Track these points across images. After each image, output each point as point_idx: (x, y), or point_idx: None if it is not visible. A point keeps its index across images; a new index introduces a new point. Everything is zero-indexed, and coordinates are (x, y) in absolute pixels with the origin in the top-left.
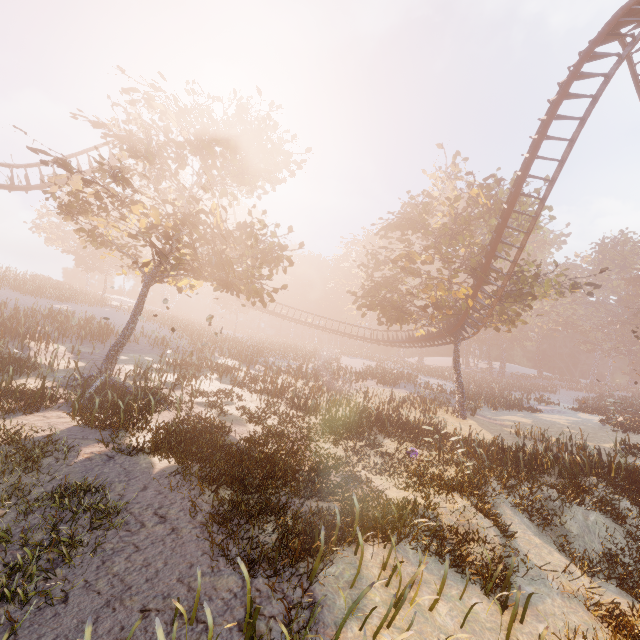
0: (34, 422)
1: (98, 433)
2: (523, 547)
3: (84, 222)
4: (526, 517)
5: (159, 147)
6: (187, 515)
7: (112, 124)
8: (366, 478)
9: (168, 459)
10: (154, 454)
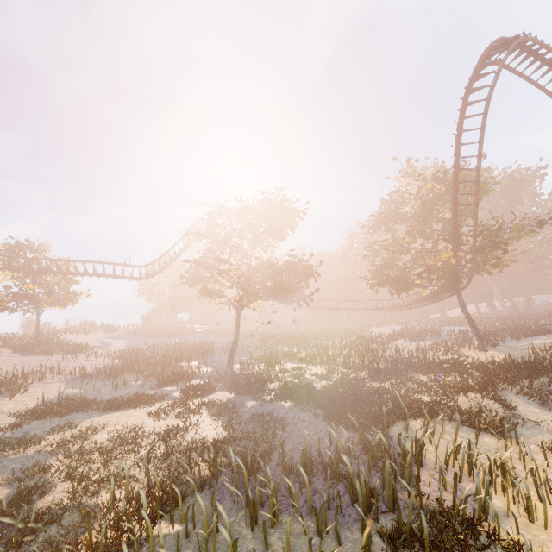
0: (215, 397)
1: (247, 397)
2: (524, 414)
3: (202, 287)
4: (528, 399)
5: (232, 236)
6: (313, 419)
7: (205, 232)
8: (407, 394)
9: (290, 401)
10: (281, 400)
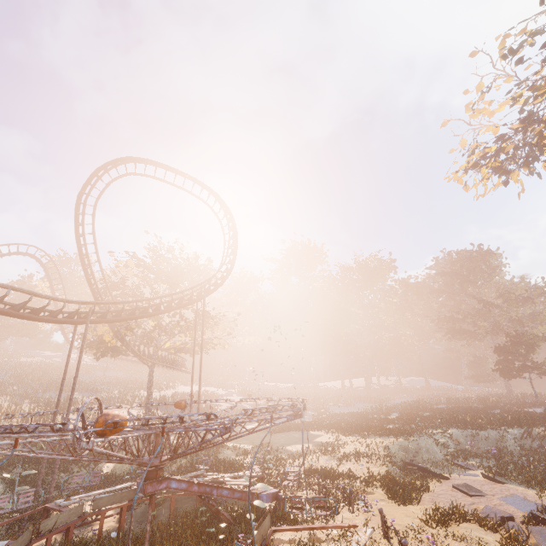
0: None
1: None
2: None
3: None
4: None
5: None
6: None
7: None
8: None
9: None
10: None
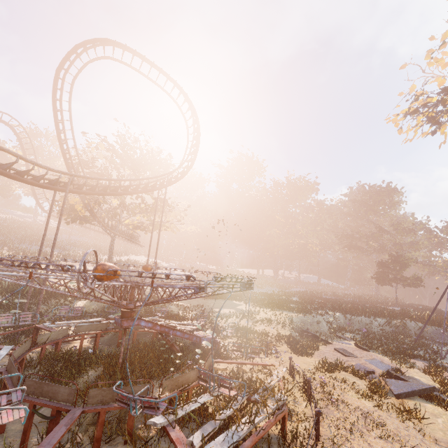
0: None
1: None
2: None
3: None
4: None
5: None
6: None
7: None
8: None
9: None
10: None
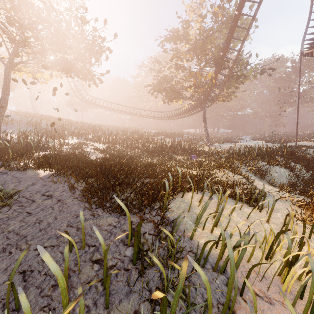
0: None
1: None
2: (257, 186)
3: None
4: (254, 175)
5: None
6: (68, 193)
7: None
8: (174, 168)
9: (49, 169)
10: (38, 168)
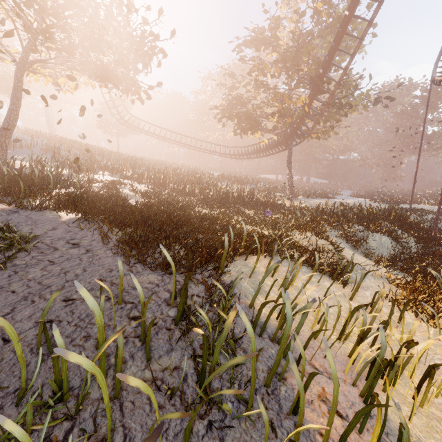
0: None
1: None
2: (346, 256)
3: None
4: (345, 242)
5: None
6: (99, 243)
7: None
8: (240, 224)
9: (74, 212)
10: (59, 209)
